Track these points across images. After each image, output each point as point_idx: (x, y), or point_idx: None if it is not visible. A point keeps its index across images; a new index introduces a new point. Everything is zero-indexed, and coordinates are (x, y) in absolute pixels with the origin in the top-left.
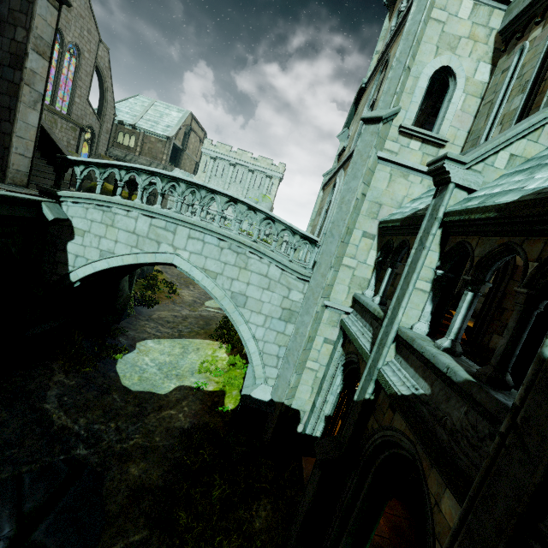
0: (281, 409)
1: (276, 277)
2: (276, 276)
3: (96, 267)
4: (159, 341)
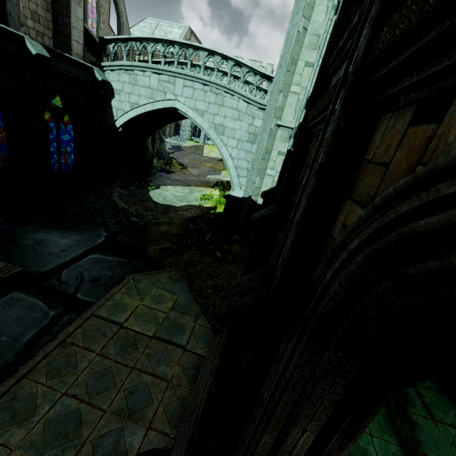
0: (249, 201)
1: (243, 110)
2: (243, 108)
3: (129, 116)
4: (175, 186)
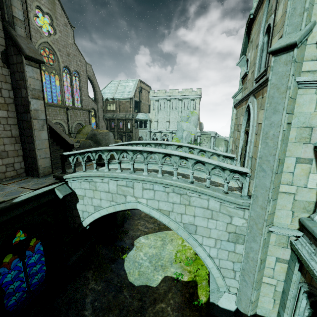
0: None
1: (216, 208)
2: (216, 207)
3: (94, 217)
4: (147, 236)
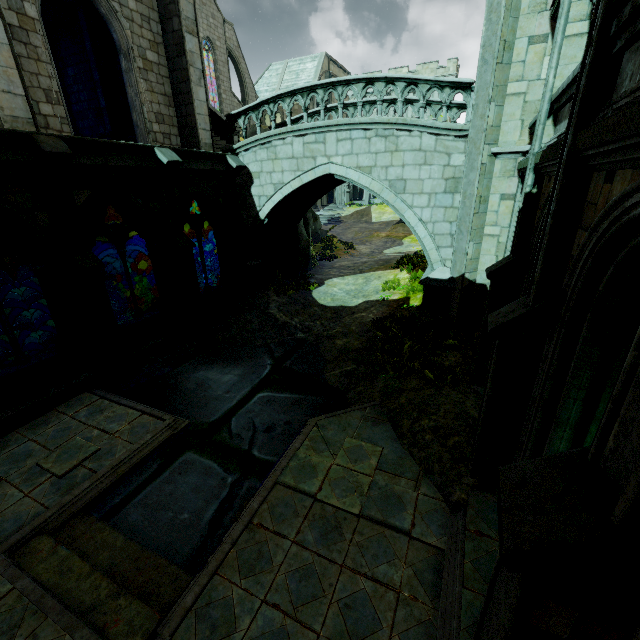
0: (462, 282)
1: (430, 147)
2: (430, 145)
3: (274, 201)
4: (343, 278)
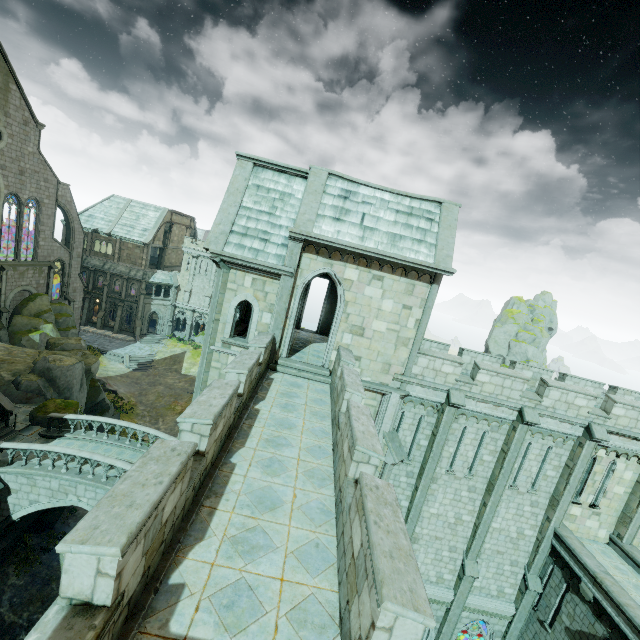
0: None
1: None
2: None
3: (28, 510)
4: None
